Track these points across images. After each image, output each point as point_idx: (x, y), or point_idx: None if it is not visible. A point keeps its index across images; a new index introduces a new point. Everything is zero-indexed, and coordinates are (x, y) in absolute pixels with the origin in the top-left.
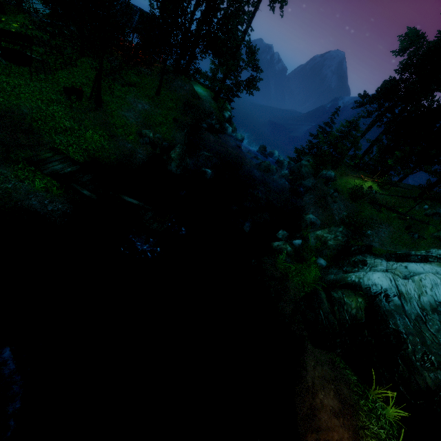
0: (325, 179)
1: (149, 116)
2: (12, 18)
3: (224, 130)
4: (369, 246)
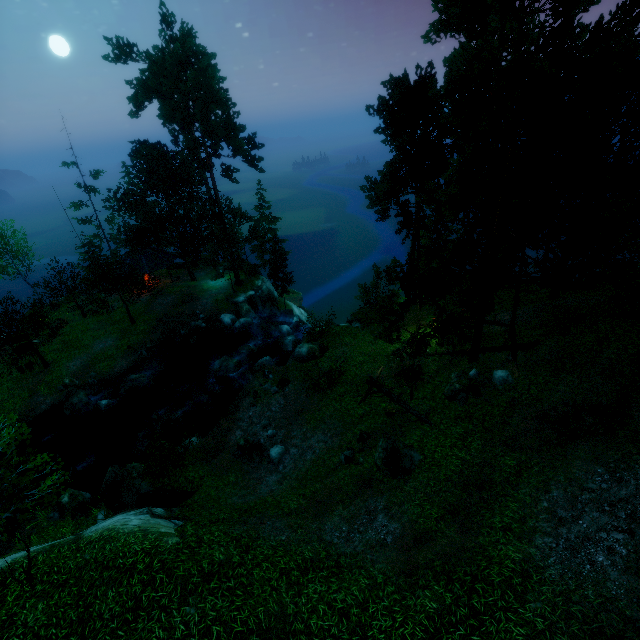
0: (296, 360)
1: (100, 354)
2: (61, 309)
3: (222, 322)
4: (142, 495)
